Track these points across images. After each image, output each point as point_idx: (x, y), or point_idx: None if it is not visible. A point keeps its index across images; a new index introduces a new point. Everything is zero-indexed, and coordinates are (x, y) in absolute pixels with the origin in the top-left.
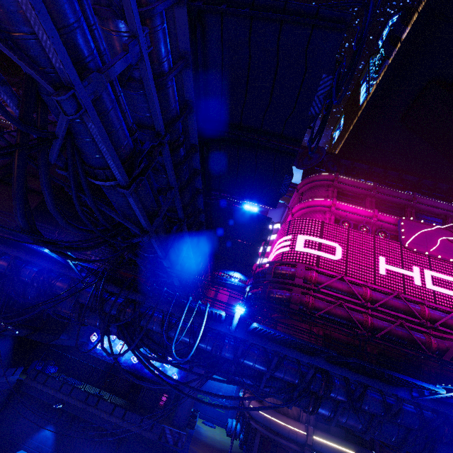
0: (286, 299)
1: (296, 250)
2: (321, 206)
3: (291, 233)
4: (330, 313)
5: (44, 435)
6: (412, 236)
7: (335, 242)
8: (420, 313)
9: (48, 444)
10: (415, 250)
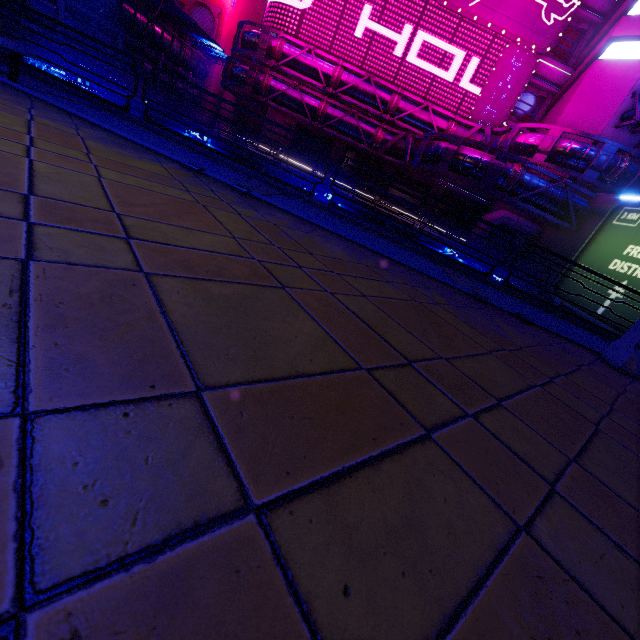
0: (243, 78)
1: (278, 1)
2: None
3: None
4: (285, 99)
5: None
6: None
7: None
8: (387, 105)
9: None
10: (444, 4)
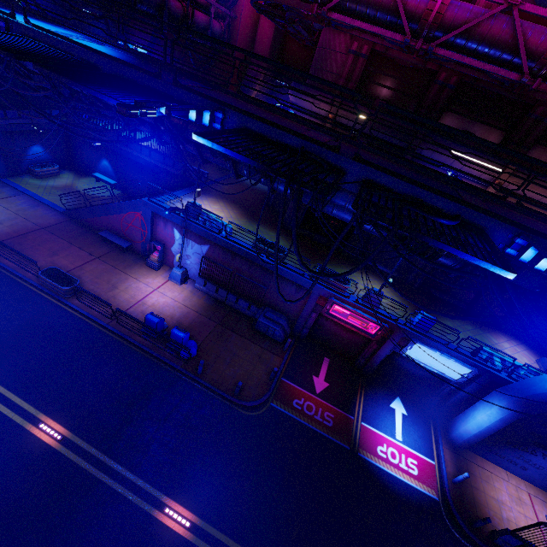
0: None
1: None
2: None
3: None
4: (360, 2)
5: (105, 165)
6: None
7: None
8: None
9: (110, 171)
10: None
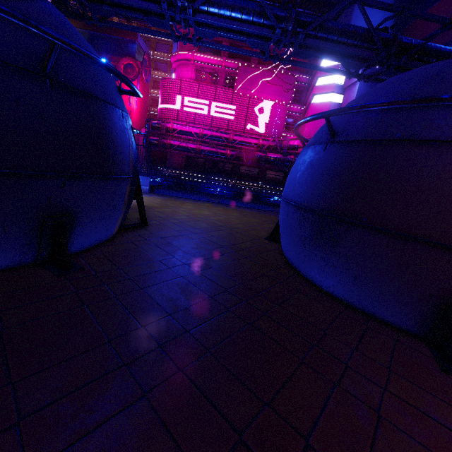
0: (157, 143)
1: (165, 107)
2: (185, 60)
3: (162, 93)
4: (179, 148)
5: None
6: (243, 81)
7: (189, 97)
8: (228, 139)
9: None
10: (240, 94)
